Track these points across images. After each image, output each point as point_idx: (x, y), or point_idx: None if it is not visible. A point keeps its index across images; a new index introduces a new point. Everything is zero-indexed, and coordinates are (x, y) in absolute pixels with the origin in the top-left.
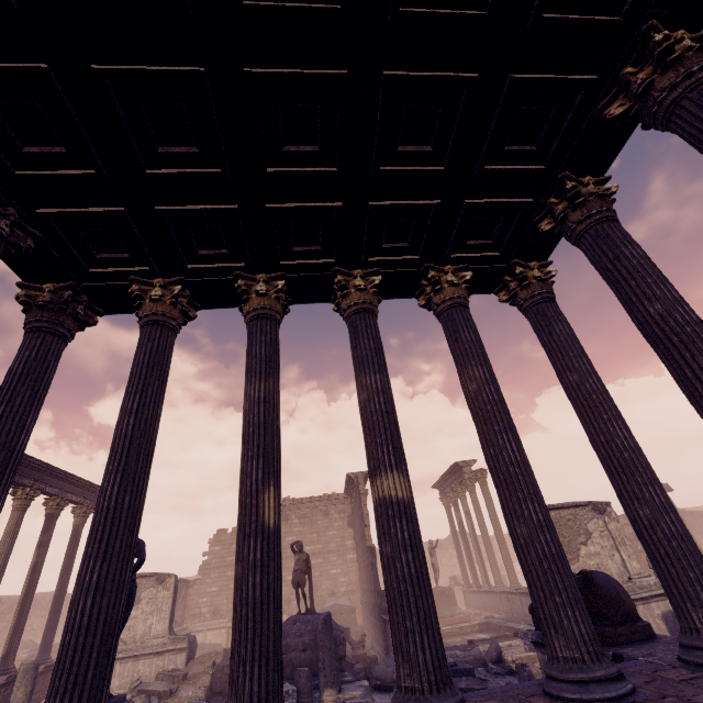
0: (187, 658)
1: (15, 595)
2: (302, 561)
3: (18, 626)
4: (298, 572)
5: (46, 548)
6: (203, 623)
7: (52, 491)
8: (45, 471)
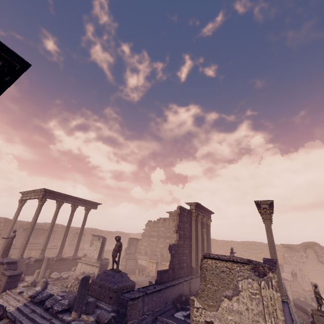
0: (99, 270)
1: (107, 231)
2: (117, 246)
3: (62, 244)
4: (113, 250)
5: (70, 221)
6: (141, 256)
7: (70, 202)
8: (65, 196)
